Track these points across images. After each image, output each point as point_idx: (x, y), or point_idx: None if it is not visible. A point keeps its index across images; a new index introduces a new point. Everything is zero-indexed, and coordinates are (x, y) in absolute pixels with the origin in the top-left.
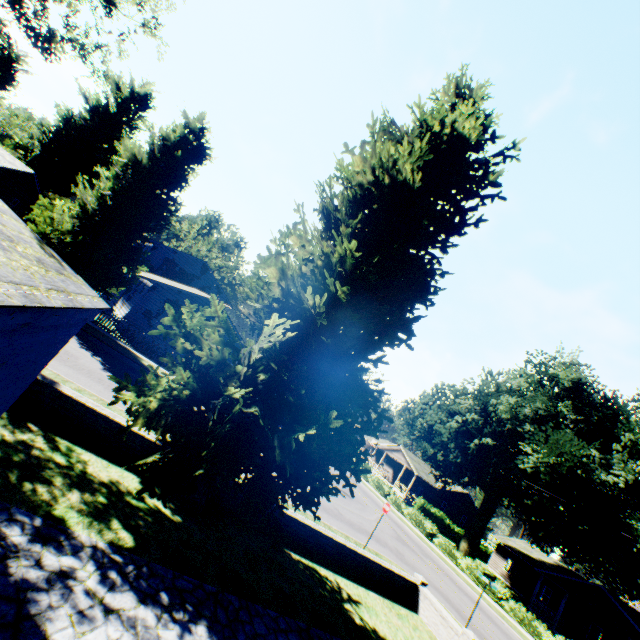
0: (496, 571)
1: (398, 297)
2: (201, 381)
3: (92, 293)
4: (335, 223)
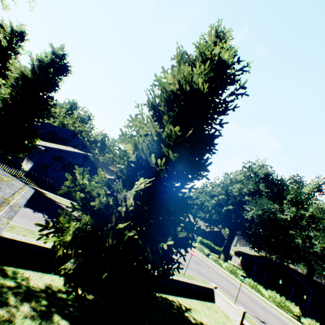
0: (235, 263)
1: (199, 153)
2: (93, 214)
3: (20, 185)
4: (158, 112)
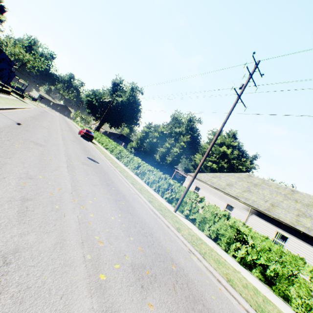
0: None
1: None
2: None
3: None
4: None
